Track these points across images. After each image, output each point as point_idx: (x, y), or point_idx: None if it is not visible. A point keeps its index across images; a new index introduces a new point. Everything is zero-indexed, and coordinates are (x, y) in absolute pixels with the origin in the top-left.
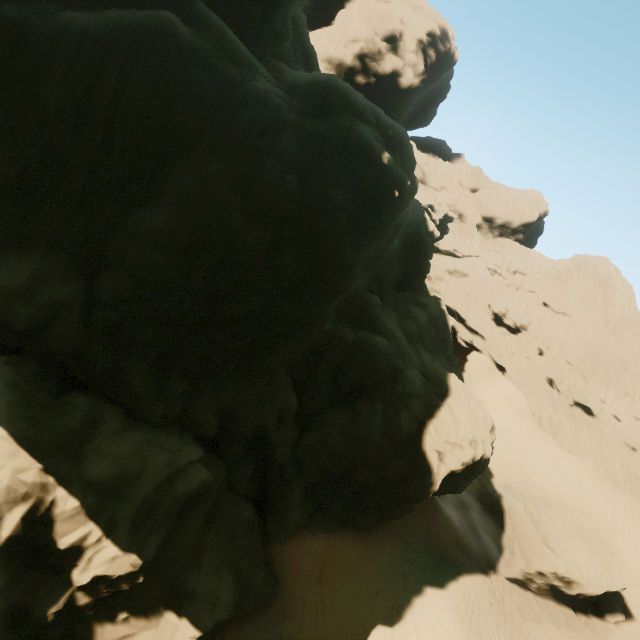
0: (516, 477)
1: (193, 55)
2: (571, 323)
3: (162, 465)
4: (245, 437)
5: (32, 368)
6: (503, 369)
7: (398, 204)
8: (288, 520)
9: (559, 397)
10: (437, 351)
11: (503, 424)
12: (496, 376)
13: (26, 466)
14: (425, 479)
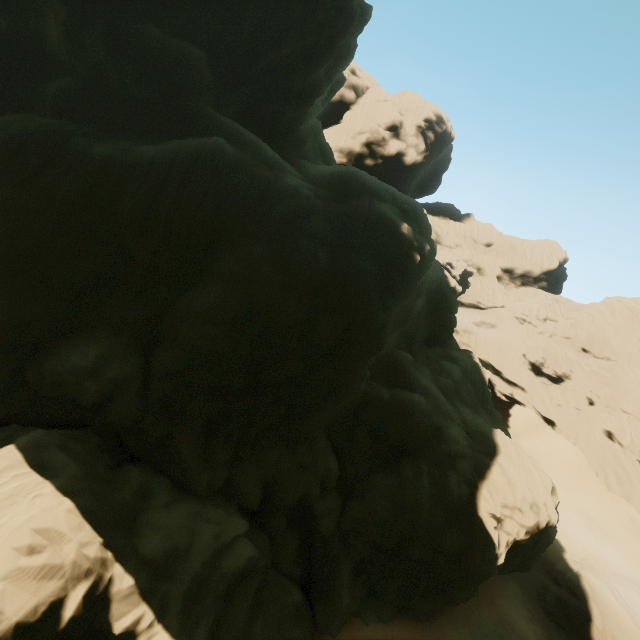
0: (592, 551)
1: (236, 165)
2: (618, 368)
3: (209, 539)
4: (288, 508)
5: (94, 441)
6: (552, 423)
7: (420, 266)
8: (338, 606)
9: (623, 452)
10: (477, 406)
11: (564, 486)
12: (545, 431)
13: (89, 540)
14: (487, 552)
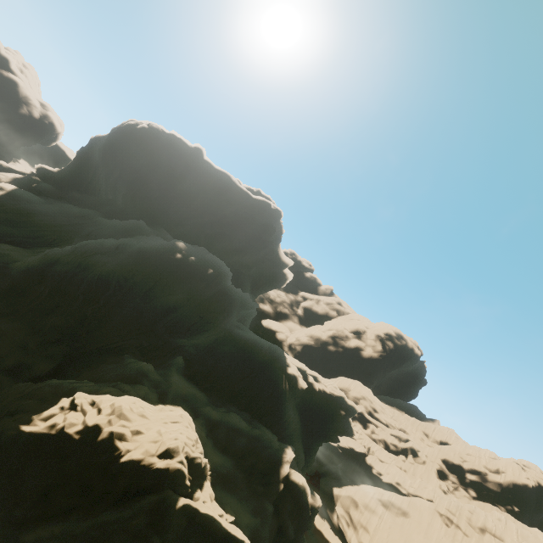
0: None
1: (141, 228)
2: None
3: None
4: None
5: None
6: None
7: (183, 264)
8: None
9: None
10: (230, 455)
11: None
12: None
13: None
14: (28, 414)
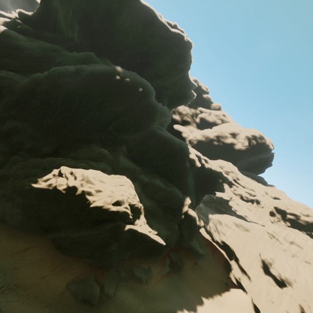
0: None
1: (92, 58)
2: None
3: None
4: (14, 146)
5: None
6: (258, 312)
7: (121, 84)
8: None
9: None
10: (154, 200)
11: None
12: None
13: None
14: (35, 177)
